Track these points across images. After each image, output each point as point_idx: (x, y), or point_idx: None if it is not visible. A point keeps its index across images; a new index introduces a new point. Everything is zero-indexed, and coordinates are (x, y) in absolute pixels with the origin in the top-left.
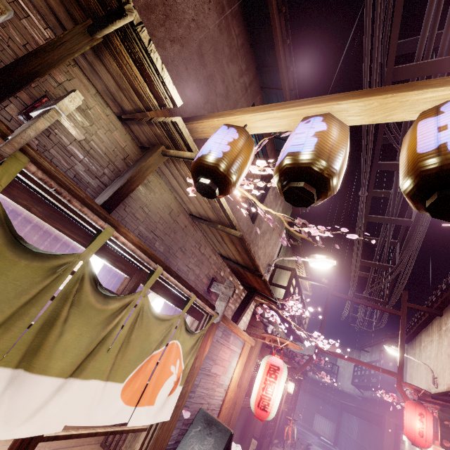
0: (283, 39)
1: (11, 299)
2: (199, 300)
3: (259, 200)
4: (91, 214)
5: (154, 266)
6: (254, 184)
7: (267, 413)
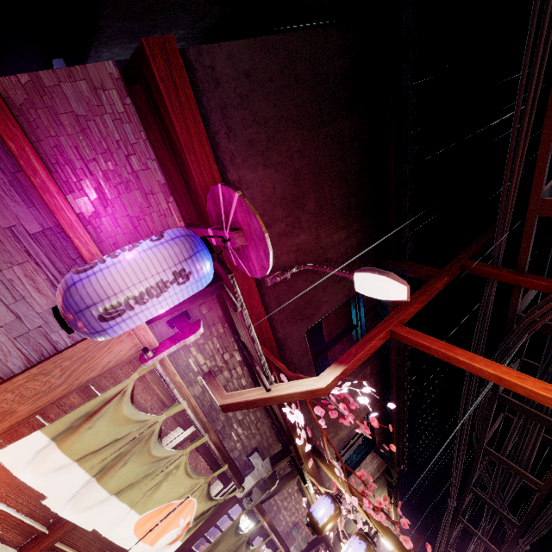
0: (398, 405)
1: (226, 549)
2: (283, 549)
3: (356, 462)
4: (260, 516)
5: (270, 533)
6: (356, 445)
7: None
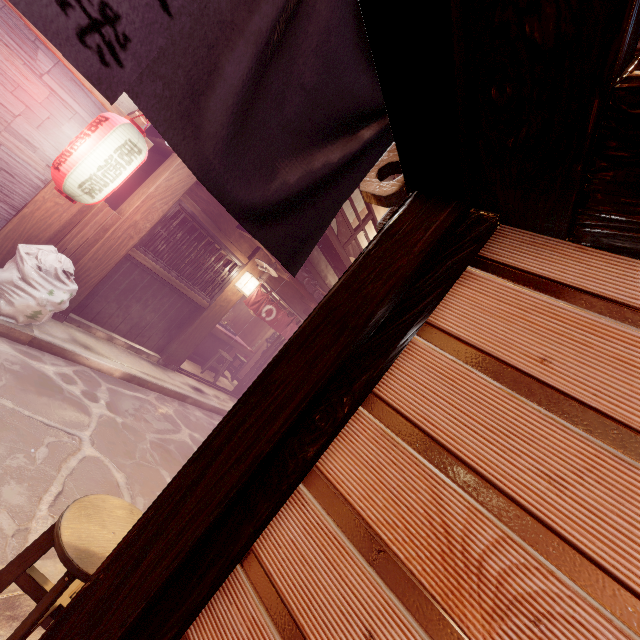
0: None
1: None
2: None
3: None
4: None
5: None
6: None
7: (60, 174)
